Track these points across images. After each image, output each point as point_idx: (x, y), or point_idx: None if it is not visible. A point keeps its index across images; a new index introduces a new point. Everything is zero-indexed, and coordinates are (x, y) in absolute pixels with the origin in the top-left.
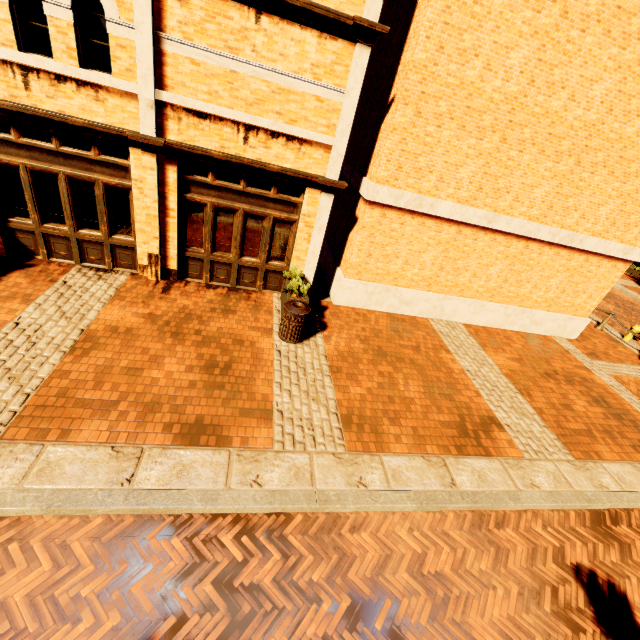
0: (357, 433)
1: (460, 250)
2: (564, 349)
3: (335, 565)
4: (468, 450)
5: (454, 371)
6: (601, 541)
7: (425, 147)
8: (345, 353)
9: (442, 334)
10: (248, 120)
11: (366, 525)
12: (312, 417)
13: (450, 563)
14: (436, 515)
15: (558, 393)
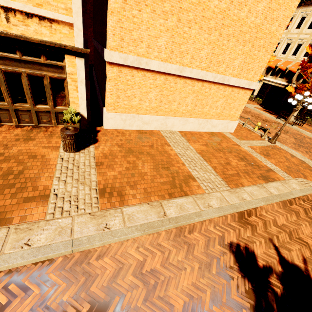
0: (108, 198)
1: (169, 90)
2: (228, 137)
3: (82, 285)
4: (175, 195)
5: (171, 155)
6: (242, 227)
7: (134, 25)
8: (107, 154)
9: (166, 137)
10: (3, 3)
11: (108, 252)
12: (78, 194)
13: (160, 261)
14: (154, 235)
15: (224, 158)
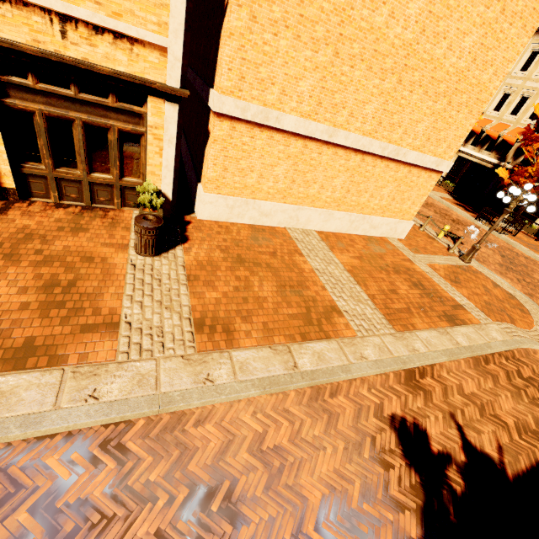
0: (209, 334)
1: (308, 163)
2: (395, 247)
3: (176, 461)
4: (311, 336)
5: (305, 271)
6: (411, 393)
7: (265, 56)
8: (204, 262)
9: (297, 240)
10: (60, 8)
11: (211, 417)
12: (163, 324)
13: (288, 435)
14: (279, 396)
15: (388, 281)
